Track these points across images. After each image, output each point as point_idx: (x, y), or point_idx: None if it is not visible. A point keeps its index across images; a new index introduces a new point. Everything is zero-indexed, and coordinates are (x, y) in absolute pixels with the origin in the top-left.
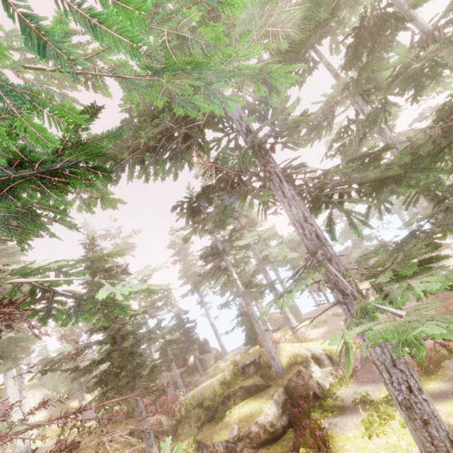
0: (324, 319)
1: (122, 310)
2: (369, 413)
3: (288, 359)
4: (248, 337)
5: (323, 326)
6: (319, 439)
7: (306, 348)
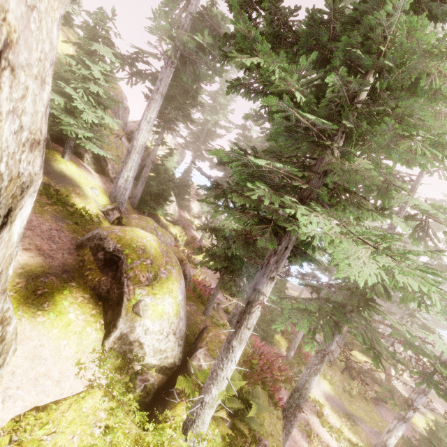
0: None
1: None
2: (424, 416)
3: None
4: None
5: None
6: None
7: None
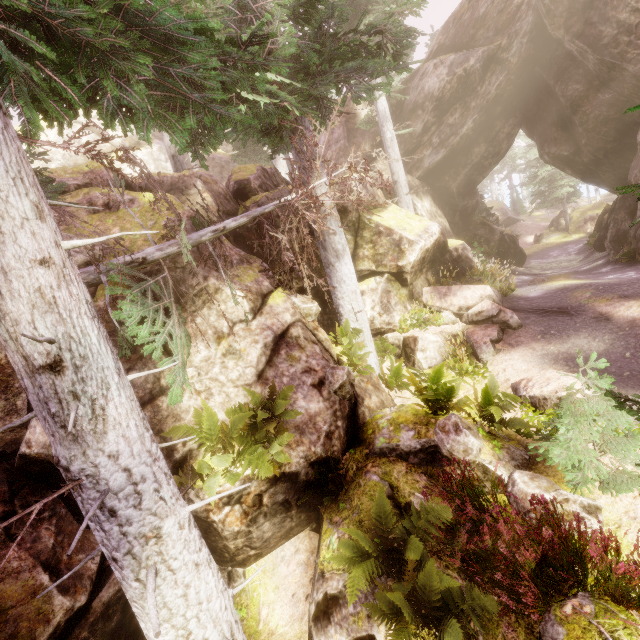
0: None
1: None
2: None
3: None
4: None
5: None
6: None
7: None
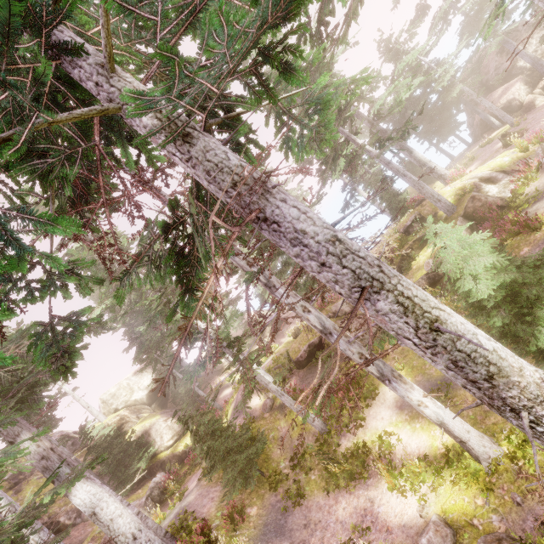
0: (471, 157)
1: (331, 134)
2: None
3: (453, 197)
4: (393, 210)
5: (472, 164)
6: (524, 224)
7: (469, 178)
